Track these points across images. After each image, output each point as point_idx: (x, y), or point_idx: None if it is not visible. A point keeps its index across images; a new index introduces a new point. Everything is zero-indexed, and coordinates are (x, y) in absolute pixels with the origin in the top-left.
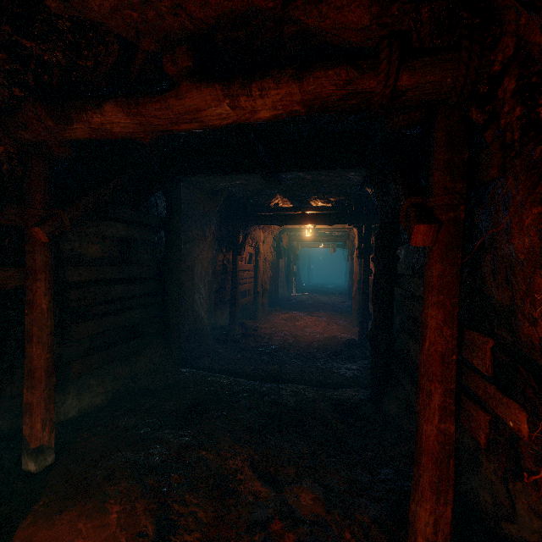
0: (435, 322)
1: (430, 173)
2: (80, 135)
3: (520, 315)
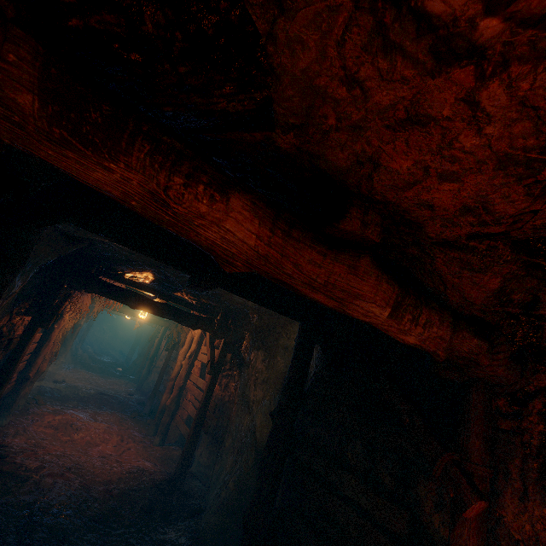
0: None
1: (462, 430)
2: (90, 176)
3: None
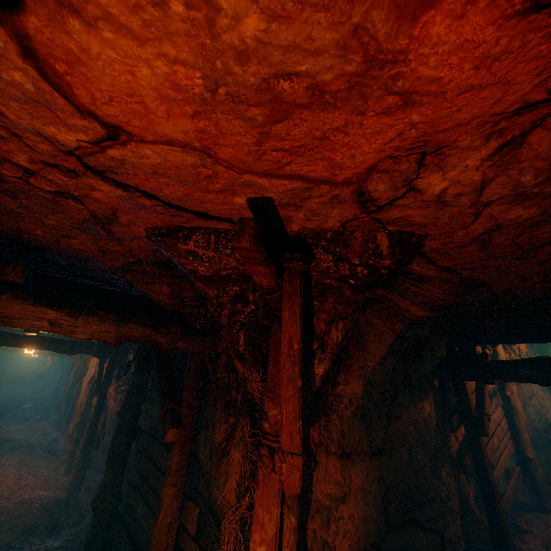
0: (170, 498)
1: (183, 388)
2: None
3: (214, 482)
